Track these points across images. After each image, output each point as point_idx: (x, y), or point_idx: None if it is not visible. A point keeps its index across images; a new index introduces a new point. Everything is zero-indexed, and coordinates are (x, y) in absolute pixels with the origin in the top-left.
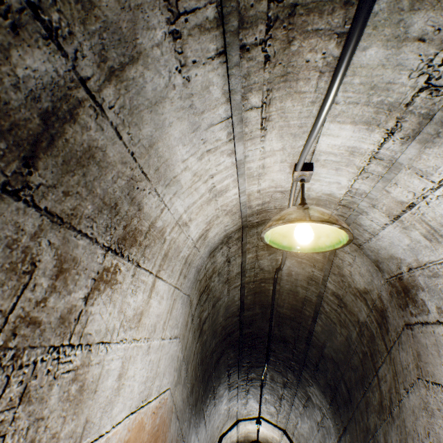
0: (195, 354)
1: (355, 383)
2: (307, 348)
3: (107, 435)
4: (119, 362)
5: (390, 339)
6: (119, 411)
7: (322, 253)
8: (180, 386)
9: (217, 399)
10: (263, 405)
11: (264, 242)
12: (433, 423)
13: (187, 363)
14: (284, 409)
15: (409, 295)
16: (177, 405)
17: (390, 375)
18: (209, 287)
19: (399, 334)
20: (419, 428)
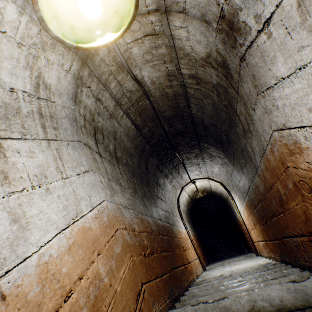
0: (123, 173)
1: (228, 129)
2: (195, 128)
3: (37, 253)
4: (1, 214)
5: (235, 82)
6: (41, 237)
7: (164, 44)
8: (118, 194)
9: (162, 186)
10: (191, 174)
11: (71, 46)
12: (272, 117)
13: (117, 181)
14: (202, 168)
15: (234, 28)
16: (123, 204)
17: (243, 108)
18: (98, 128)
19: (239, 72)
20: (265, 127)
